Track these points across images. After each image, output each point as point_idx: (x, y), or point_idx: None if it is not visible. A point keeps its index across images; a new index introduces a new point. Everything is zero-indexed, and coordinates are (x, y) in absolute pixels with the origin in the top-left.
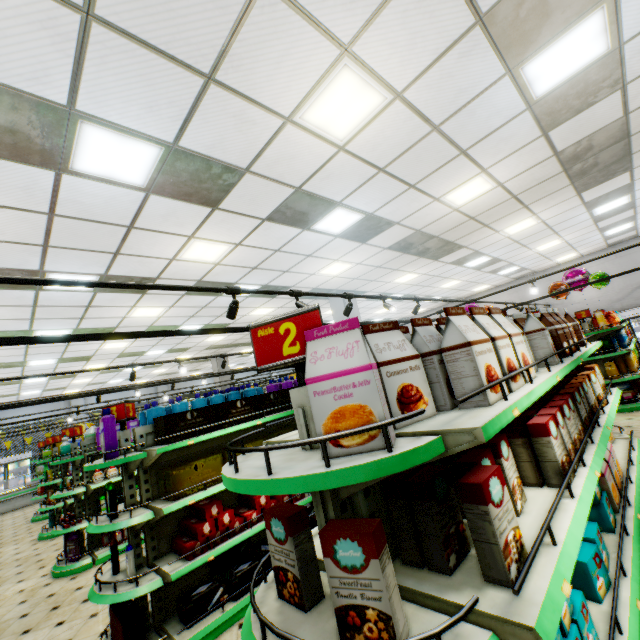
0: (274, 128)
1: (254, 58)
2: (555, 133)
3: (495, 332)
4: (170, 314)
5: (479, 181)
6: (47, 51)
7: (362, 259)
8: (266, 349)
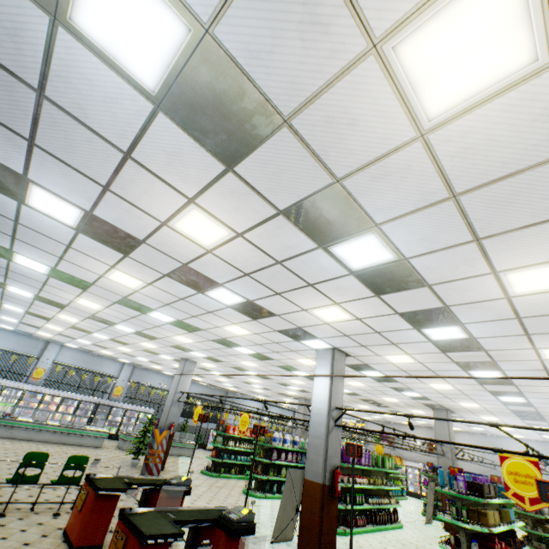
0: (546, 385)
1: None
2: None
3: None
4: (358, 386)
5: None
6: (522, 368)
7: (489, 407)
8: None
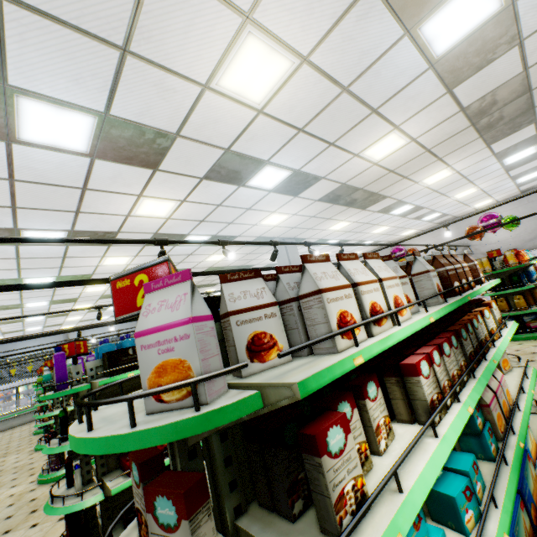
0: (194, 95)
1: (162, 29)
2: (459, 90)
3: (361, 277)
4: (136, 262)
5: (393, 137)
6: None
7: (297, 210)
8: (123, 300)
